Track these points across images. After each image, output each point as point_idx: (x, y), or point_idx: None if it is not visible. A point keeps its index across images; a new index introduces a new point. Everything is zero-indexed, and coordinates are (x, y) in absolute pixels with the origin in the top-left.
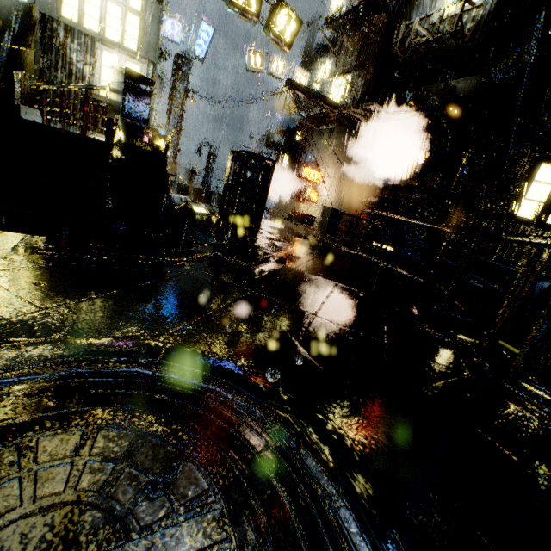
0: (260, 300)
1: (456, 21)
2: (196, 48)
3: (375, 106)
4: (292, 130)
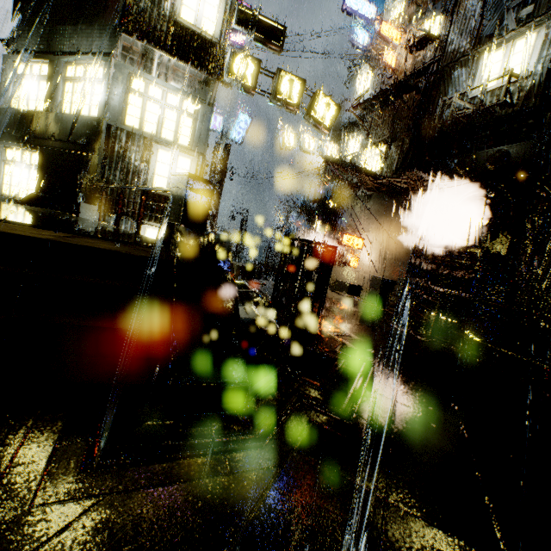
0: (411, 534)
1: (504, 92)
2: (235, 135)
3: (419, 174)
4: (325, 197)
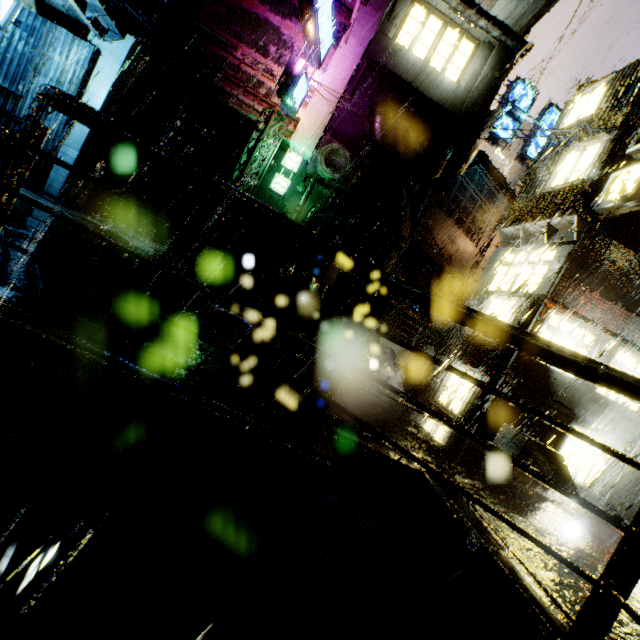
0: None
1: None
2: None
3: None
4: None
